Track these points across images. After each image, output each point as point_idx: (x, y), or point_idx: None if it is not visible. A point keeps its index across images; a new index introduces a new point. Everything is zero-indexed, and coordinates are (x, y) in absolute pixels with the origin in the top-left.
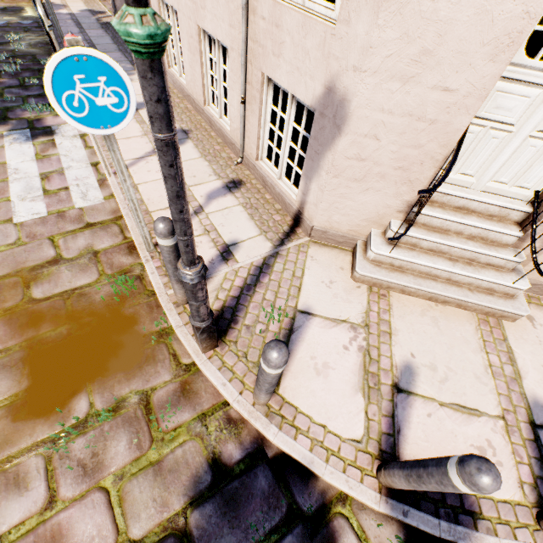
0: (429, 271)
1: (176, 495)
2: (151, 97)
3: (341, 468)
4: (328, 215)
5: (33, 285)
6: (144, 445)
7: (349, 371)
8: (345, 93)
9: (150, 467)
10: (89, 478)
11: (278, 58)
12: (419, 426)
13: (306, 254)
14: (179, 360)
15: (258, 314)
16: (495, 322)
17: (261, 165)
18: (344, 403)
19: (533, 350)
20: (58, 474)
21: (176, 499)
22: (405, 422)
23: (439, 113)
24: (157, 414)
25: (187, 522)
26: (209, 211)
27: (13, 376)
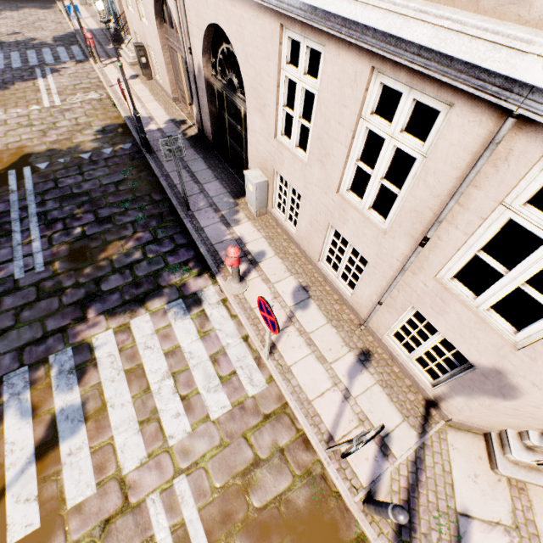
0: None
1: None
2: None
3: None
4: (469, 417)
5: (250, 492)
6: None
7: None
8: (518, 386)
9: None
10: None
11: (437, 314)
12: None
13: (447, 442)
14: None
15: (428, 519)
16: None
17: (388, 340)
18: None
19: None
20: None
21: None
22: None
23: None
24: None
25: None
26: (355, 394)
27: None
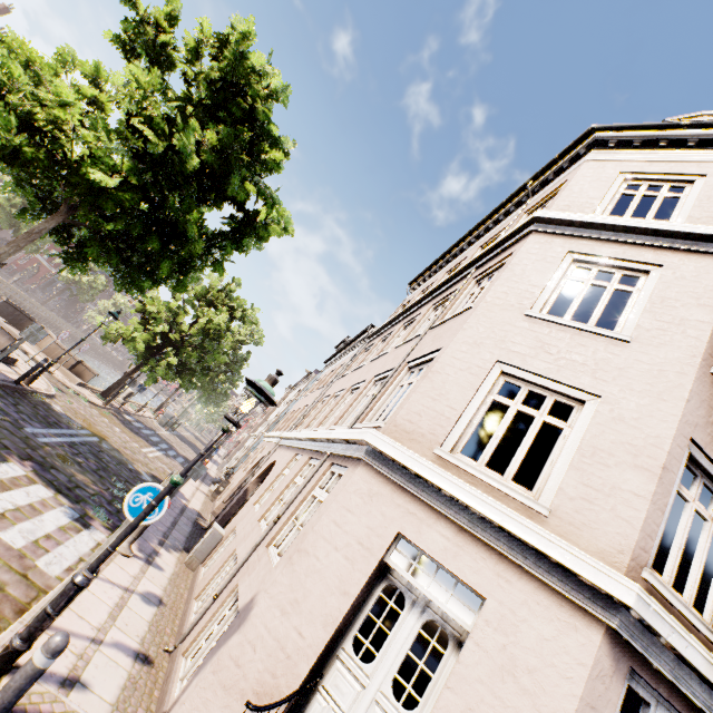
0: None
1: None
2: (163, 491)
3: None
4: None
5: None
6: None
7: None
8: (256, 603)
9: None
10: None
11: (249, 576)
12: None
13: None
14: None
15: None
16: None
17: (183, 660)
18: None
19: None
20: None
21: None
22: None
23: (294, 650)
24: None
25: None
26: (103, 649)
27: None
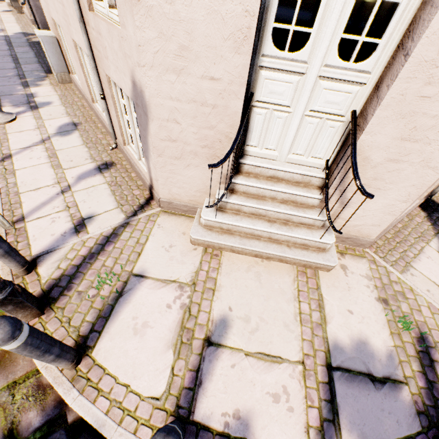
0: (252, 232)
1: None
2: None
3: (133, 429)
4: (168, 189)
5: None
6: None
7: (166, 328)
8: (141, 85)
9: None
10: None
11: (108, 60)
12: (221, 377)
13: (154, 223)
14: None
15: (93, 280)
16: (312, 273)
17: (128, 148)
18: (154, 360)
19: (341, 296)
20: None
21: None
22: (208, 375)
23: (215, 98)
24: None
25: None
26: (75, 190)
27: None
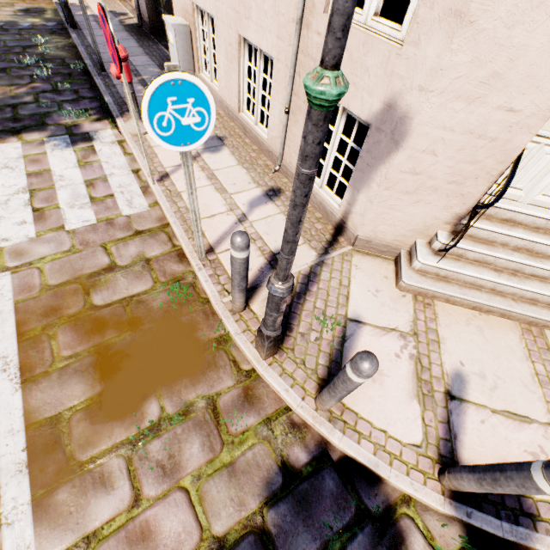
0: (474, 281)
1: (252, 495)
2: (314, 141)
3: (404, 472)
4: (374, 226)
5: (92, 292)
6: (216, 448)
7: (402, 378)
8: (407, 111)
9: (224, 468)
10: (169, 479)
11: None
12: (474, 432)
13: (350, 263)
14: (239, 366)
15: (311, 322)
16: (538, 332)
17: None
18: (401, 409)
19: None
20: (139, 474)
21: (252, 499)
22: (460, 428)
23: (500, 131)
24: (224, 418)
25: (264, 520)
26: (252, 219)
27: (86, 380)
